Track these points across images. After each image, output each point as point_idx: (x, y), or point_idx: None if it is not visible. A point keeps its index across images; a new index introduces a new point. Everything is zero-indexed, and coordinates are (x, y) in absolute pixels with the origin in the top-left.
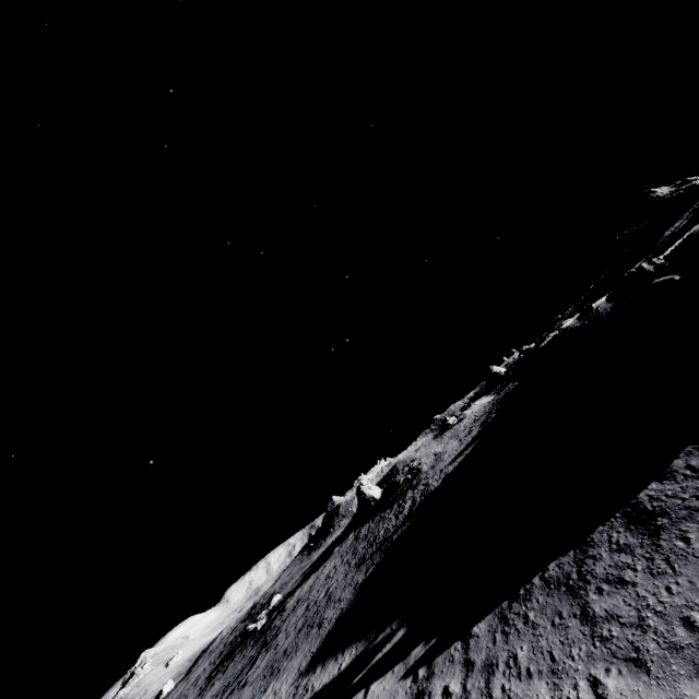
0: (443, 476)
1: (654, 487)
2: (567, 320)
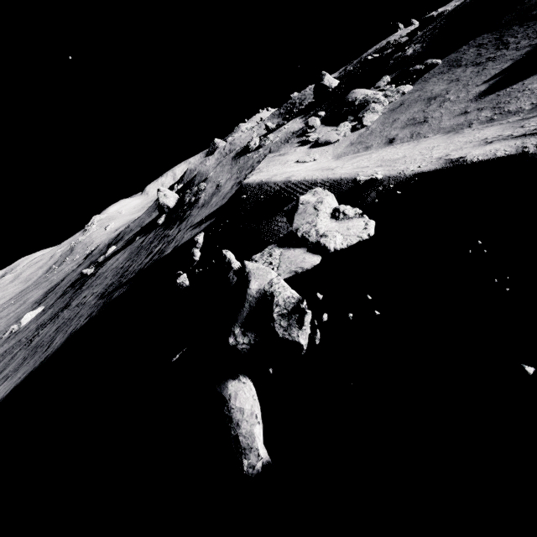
0: (176, 245)
1: None
2: (356, 93)
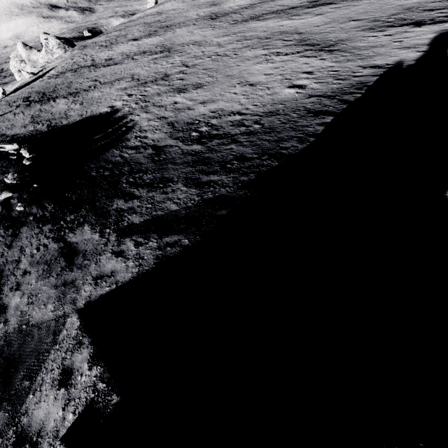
0: None
1: (326, 120)
2: None
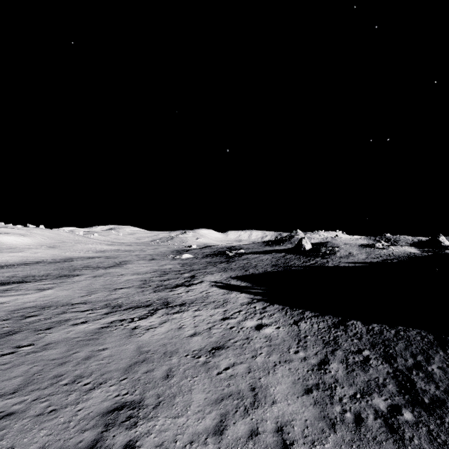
0: (336, 265)
1: (358, 323)
2: None
